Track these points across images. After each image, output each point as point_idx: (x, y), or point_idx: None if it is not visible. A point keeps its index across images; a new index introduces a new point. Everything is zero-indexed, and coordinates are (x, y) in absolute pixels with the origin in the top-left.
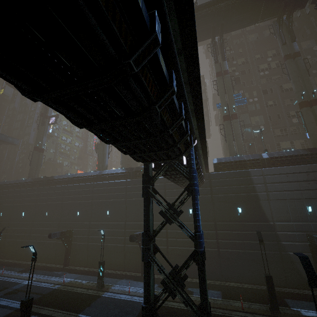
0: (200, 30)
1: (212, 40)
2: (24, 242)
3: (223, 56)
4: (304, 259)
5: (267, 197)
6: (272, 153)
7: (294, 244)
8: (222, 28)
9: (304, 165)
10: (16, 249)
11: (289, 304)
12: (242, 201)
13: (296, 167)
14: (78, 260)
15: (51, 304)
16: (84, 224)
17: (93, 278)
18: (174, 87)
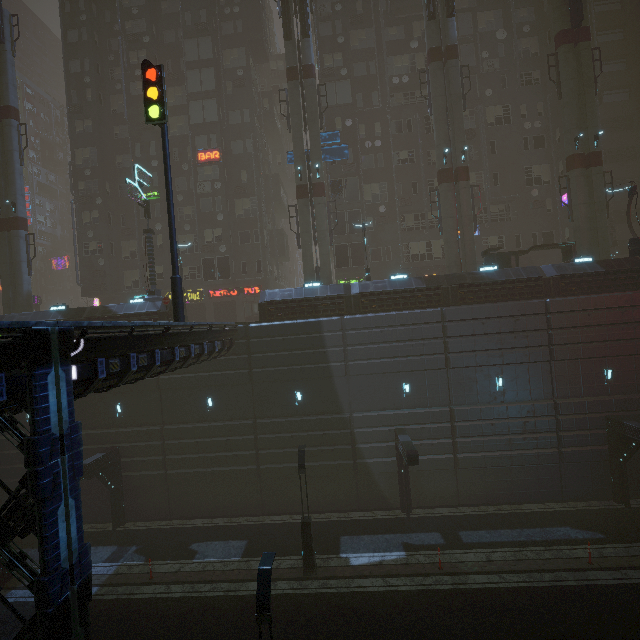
0: None
1: None
2: None
3: (303, 23)
4: (263, 575)
5: (346, 372)
6: (368, 283)
7: (376, 447)
8: None
9: (411, 311)
10: None
11: (341, 546)
12: (305, 379)
13: (398, 316)
14: None
15: None
16: None
17: None
18: None
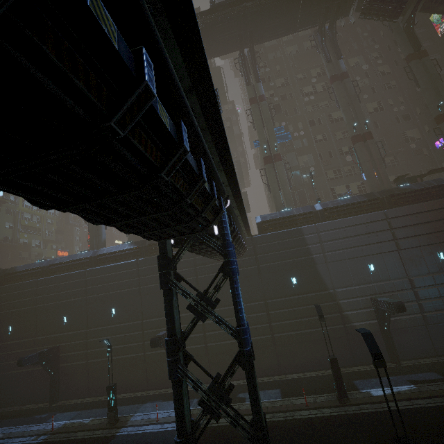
0: (223, 39)
1: (240, 54)
2: None
3: (256, 76)
4: (367, 336)
5: (325, 260)
6: (326, 203)
7: (359, 313)
8: (251, 37)
9: (362, 214)
10: None
11: (358, 386)
12: (296, 268)
13: (354, 218)
14: (74, 390)
15: None
16: (78, 333)
17: (100, 412)
18: (185, 145)
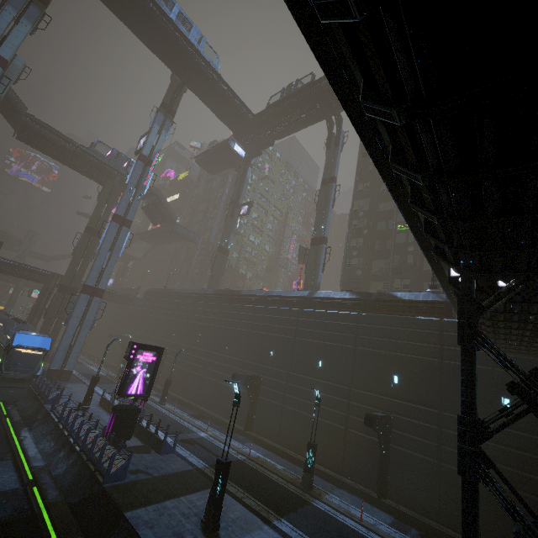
0: None
1: None
2: (197, 376)
3: None
4: None
5: None
6: None
7: None
8: None
9: None
10: (187, 383)
11: None
12: None
13: None
14: (265, 428)
15: (239, 481)
16: (280, 372)
17: (291, 466)
18: None
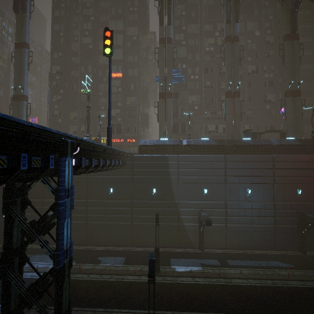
0: None
1: None
2: None
3: (169, 18)
4: (151, 262)
5: (178, 181)
6: (191, 140)
7: (189, 218)
8: None
9: (211, 155)
10: None
11: (171, 263)
12: (158, 183)
13: (204, 156)
14: None
15: None
16: None
17: None
18: None
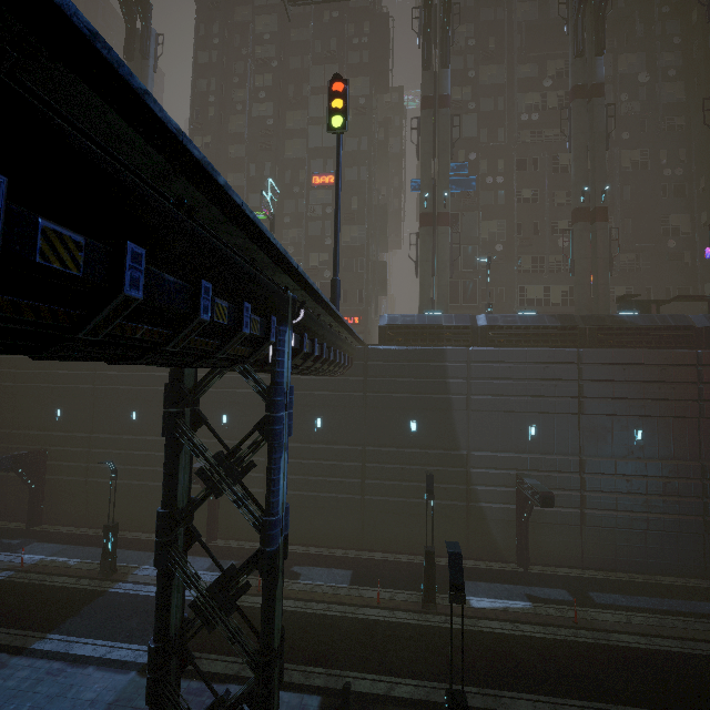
0: None
1: (424, 1)
2: None
3: (443, 55)
4: (454, 557)
5: (467, 406)
6: (496, 316)
7: (494, 491)
8: None
9: (544, 349)
10: None
11: None
12: (422, 409)
13: (530, 352)
14: (64, 514)
15: None
16: (77, 437)
17: (96, 553)
18: (126, 293)
